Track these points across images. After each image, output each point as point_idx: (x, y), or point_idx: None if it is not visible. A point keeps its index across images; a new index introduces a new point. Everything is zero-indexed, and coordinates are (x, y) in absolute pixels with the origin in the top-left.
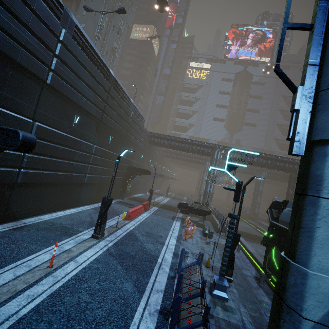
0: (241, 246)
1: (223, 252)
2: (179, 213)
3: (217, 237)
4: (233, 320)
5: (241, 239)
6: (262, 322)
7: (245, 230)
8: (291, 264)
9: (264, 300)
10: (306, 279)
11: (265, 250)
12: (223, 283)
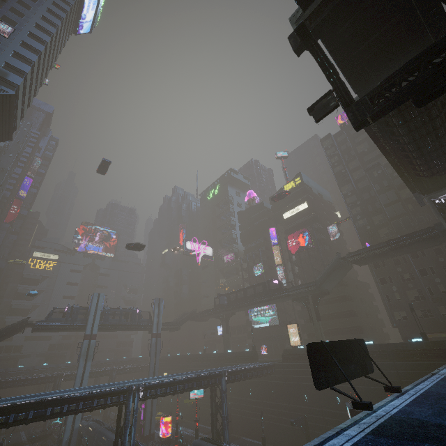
0: None
1: None
2: (26, 445)
3: None
4: None
5: None
6: None
7: None
8: (62, 440)
9: None
10: (63, 441)
11: None
12: None
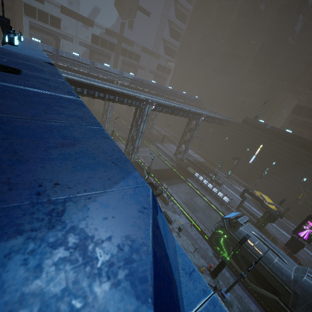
0: (175, 202)
1: (231, 285)
2: None
3: (172, 214)
4: (236, 310)
5: (174, 196)
6: (238, 296)
7: (157, 164)
8: None
9: (228, 275)
10: None
11: (212, 232)
12: (228, 295)
